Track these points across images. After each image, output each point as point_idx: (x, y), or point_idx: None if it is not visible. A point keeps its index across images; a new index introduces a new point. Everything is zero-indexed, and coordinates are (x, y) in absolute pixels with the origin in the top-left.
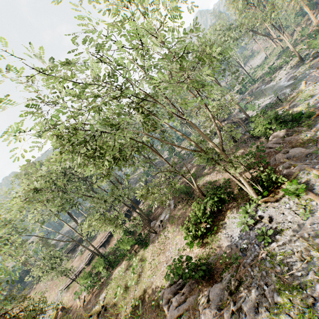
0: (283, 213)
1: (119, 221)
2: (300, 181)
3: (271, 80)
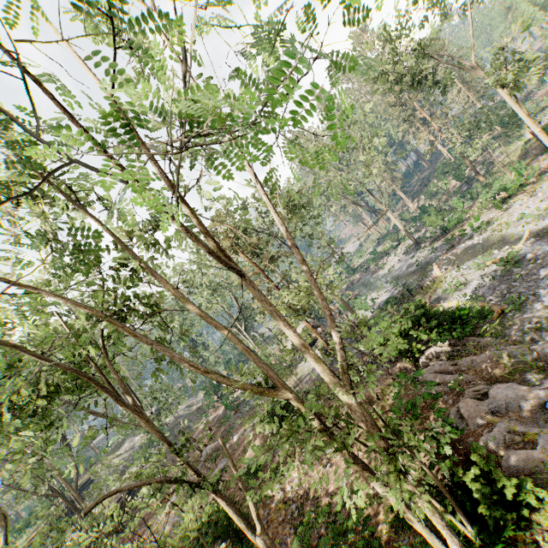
0: None
1: None
2: None
3: (380, 268)
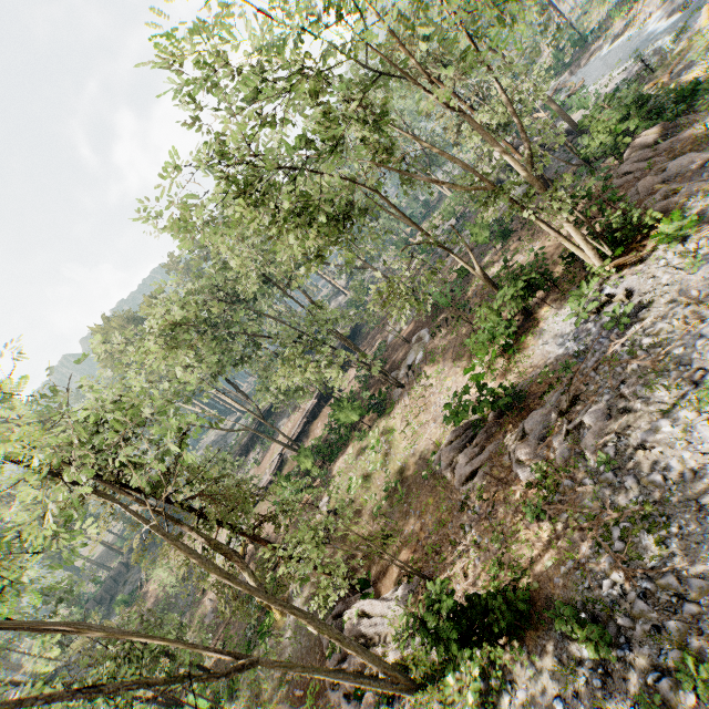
0: (654, 275)
1: (340, 359)
2: (688, 214)
3: (627, 26)
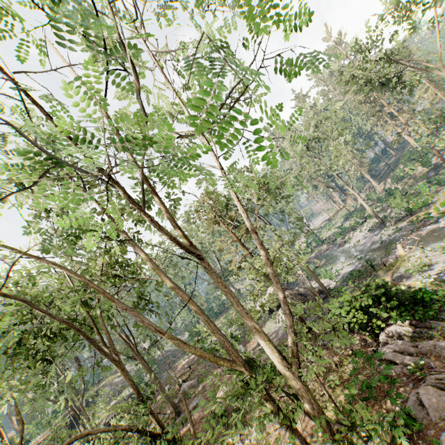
0: None
1: None
2: None
3: (346, 241)
